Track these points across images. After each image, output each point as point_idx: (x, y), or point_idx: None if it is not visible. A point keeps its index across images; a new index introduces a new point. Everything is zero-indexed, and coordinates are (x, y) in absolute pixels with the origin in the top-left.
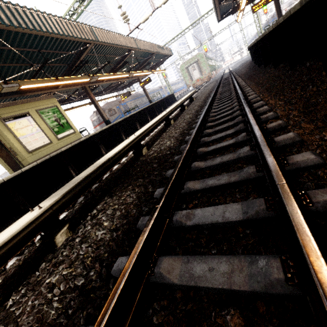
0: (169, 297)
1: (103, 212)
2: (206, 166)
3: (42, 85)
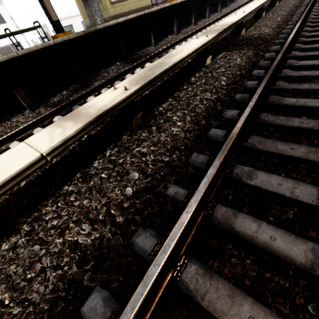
0: (286, 80)
1: (231, 56)
2: (306, 47)
3: None
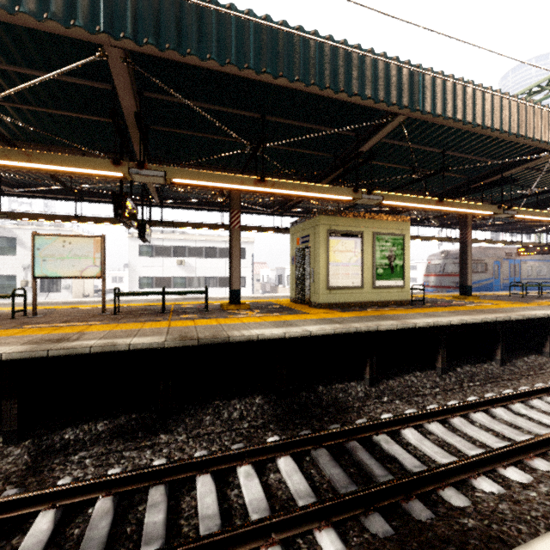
0: None
1: None
2: None
3: (411, 205)
